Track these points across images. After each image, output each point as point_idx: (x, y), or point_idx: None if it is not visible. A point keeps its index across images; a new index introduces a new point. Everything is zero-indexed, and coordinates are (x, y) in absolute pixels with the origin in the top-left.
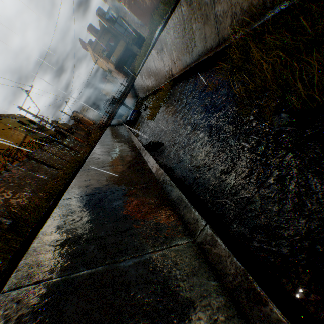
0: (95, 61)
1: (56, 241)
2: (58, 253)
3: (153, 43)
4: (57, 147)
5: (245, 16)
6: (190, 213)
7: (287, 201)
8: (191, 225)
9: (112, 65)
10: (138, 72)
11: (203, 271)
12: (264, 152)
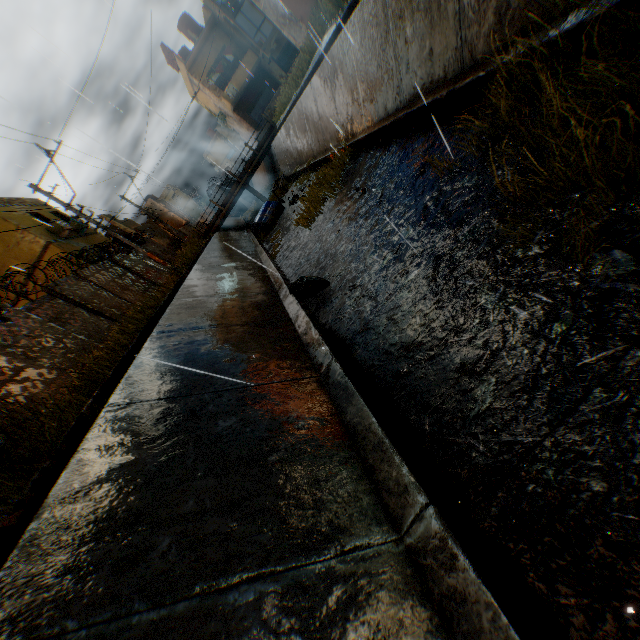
0: (193, 94)
1: (86, 520)
2: (88, 555)
3: (316, 62)
4: (110, 272)
5: (531, 11)
6: (388, 465)
7: (630, 473)
8: (390, 496)
9: (227, 104)
10: (282, 121)
11: (422, 630)
12: (566, 337)
